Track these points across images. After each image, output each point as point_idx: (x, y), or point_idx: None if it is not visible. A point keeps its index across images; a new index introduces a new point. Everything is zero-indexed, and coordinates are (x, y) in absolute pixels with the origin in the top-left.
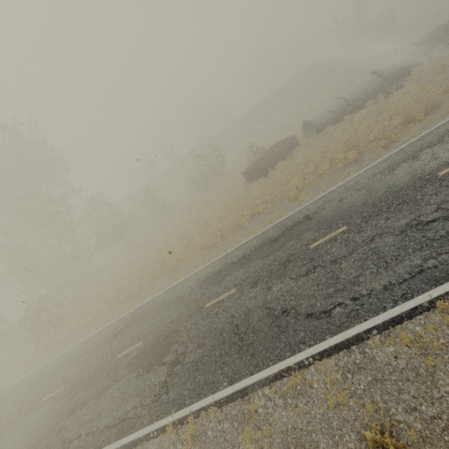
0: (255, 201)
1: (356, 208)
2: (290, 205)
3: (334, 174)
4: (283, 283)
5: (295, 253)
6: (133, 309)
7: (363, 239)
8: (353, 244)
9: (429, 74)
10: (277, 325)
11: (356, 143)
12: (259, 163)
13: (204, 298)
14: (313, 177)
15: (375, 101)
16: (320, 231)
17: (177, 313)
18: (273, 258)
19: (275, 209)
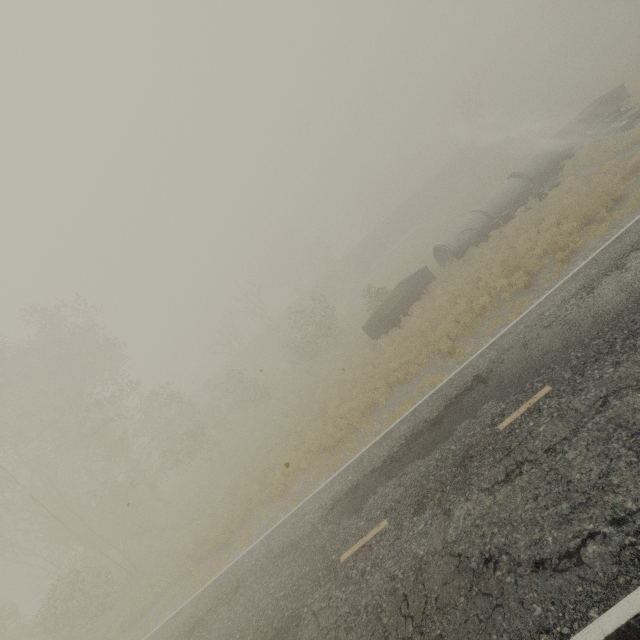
0: (390, 365)
1: (555, 353)
2: (445, 364)
3: (500, 309)
4: (471, 501)
5: (476, 442)
6: (219, 573)
7: (588, 404)
8: (574, 414)
9: (588, 165)
10: (481, 591)
11: (520, 262)
12: (384, 311)
13: (336, 543)
14: (470, 317)
15: (526, 207)
16: (507, 398)
17: (294, 578)
18: (441, 455)
19: (423, 372)
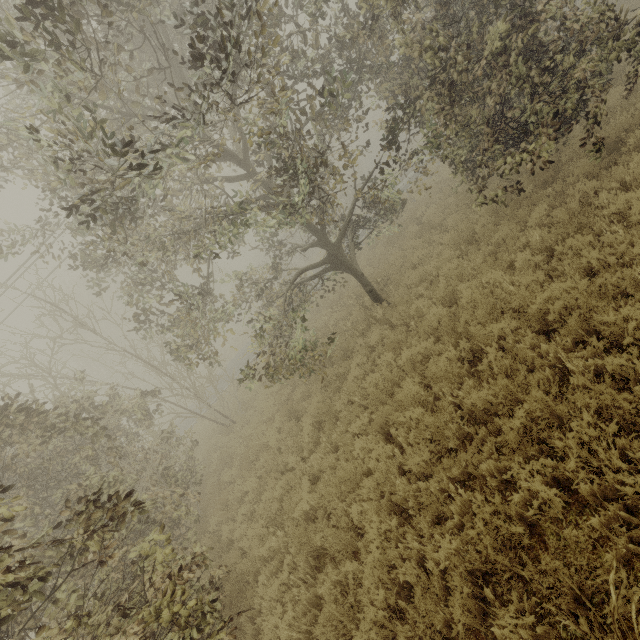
0: None
1: None
2: None
3: None
4: None
5: None
6: None
7: None
8: None
9: None
10: None
11: None
12: None
13: None
14: None
15: None
16: None
17: None
18: None
19: None
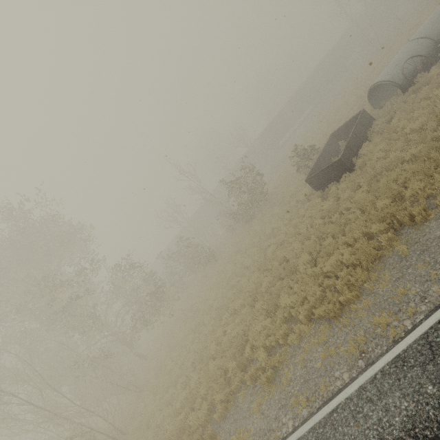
0: (381, 204)
1: None
2: None
3: None
4: None
5: None
6: None
7: None
8: None
9: None
10: None
11: None
12: (322, 162)
13: None
14: None
15: None
16: None
17: None
18: None
19: None
